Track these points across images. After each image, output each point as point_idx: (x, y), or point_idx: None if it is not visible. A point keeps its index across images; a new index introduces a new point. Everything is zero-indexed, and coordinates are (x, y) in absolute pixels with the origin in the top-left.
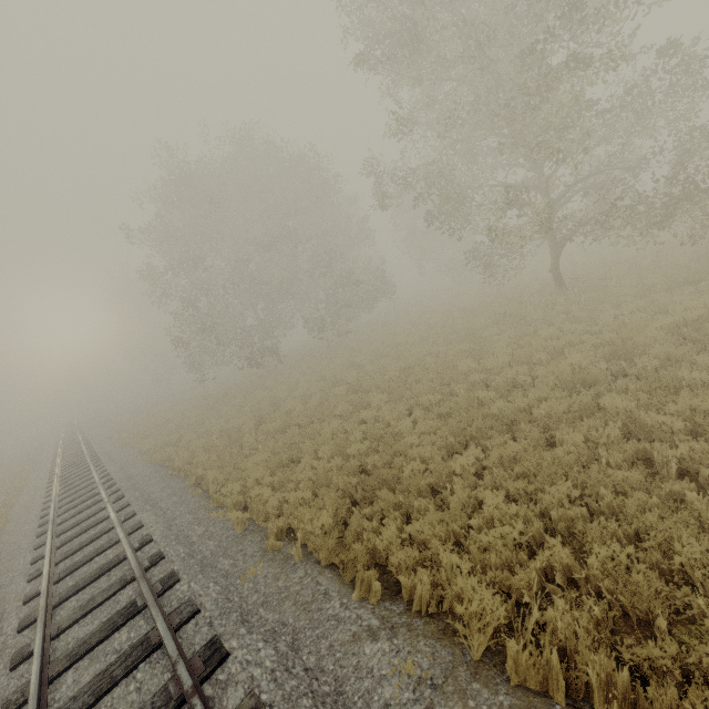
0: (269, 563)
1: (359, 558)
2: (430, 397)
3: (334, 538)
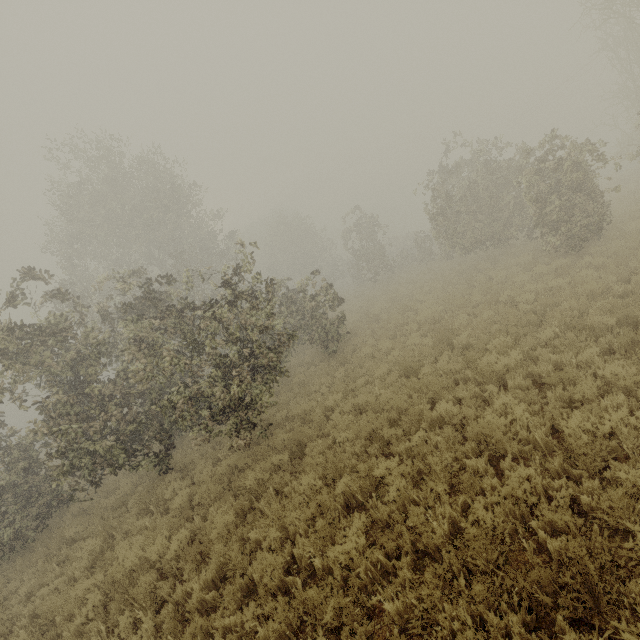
0: None
1: None
2: None
3: None
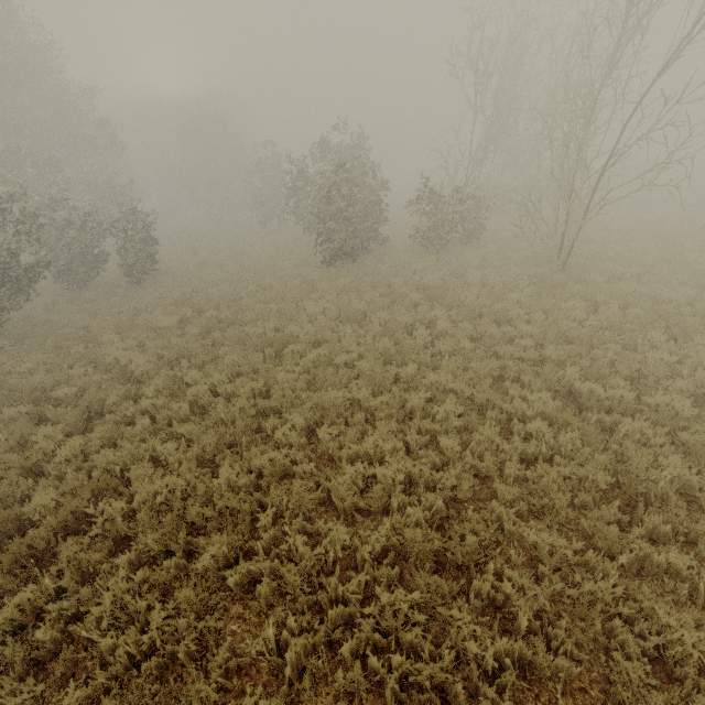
0: None
1: None
2: None
3: None
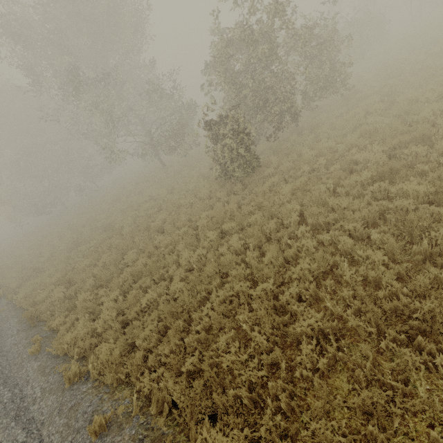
0: None
1: (10, 293)
2: (74, 235)
3: (11, 289)
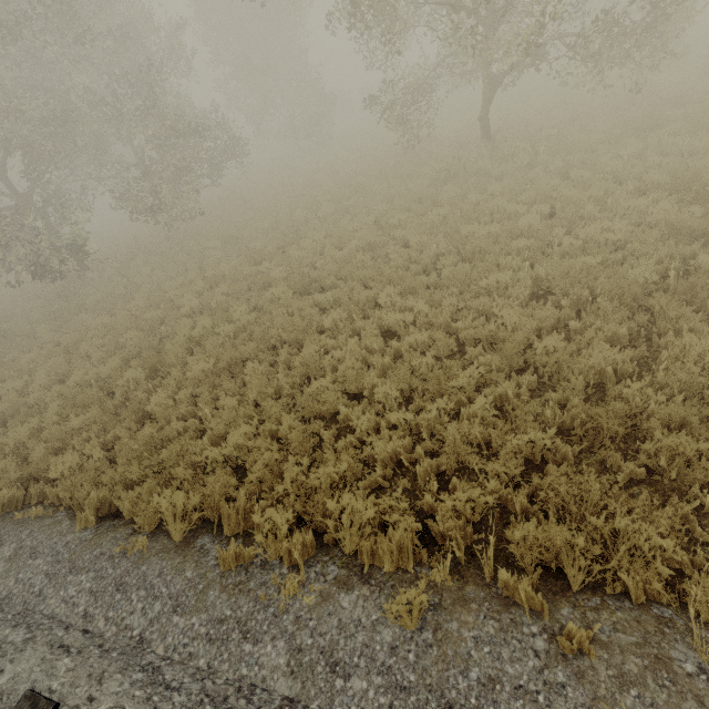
0: (635, 695)
1: None
2: (501, 276)
3: None
